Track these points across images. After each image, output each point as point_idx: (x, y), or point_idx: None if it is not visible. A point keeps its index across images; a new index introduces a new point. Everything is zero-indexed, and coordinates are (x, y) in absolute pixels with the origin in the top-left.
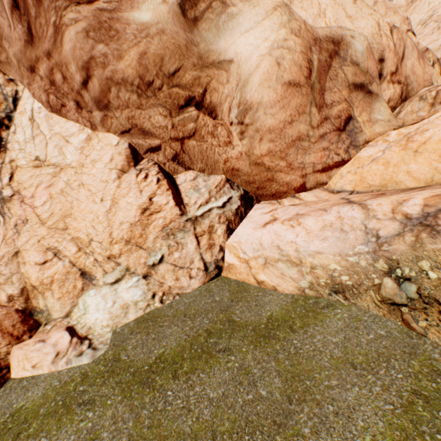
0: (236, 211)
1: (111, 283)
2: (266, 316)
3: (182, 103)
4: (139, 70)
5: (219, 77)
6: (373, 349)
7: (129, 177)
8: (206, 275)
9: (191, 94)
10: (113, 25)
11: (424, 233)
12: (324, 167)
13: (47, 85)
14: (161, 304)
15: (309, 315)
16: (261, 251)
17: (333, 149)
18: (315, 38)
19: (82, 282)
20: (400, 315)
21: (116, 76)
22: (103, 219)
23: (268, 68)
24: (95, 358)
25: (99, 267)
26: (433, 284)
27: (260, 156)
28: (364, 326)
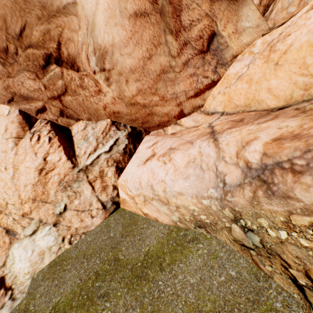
0: (124, 150)
1: (30, 235)
2: (144, 252)
3: (42, 62)
4: None
5: (70, 24)
6: (221, 294)
7: (24, 142)
8: (105, 212)
9: (46, 51)
10: None
11: (260, 191)
12: (196, 92)
13: None
14: (70, 245)
15: (177, 249)
16: (140, 190)
17: (201, 73)
18: None
19: (8, 237)
20: (250, 255)
21: None
22: (11, 185)
23: (108, 2)
24: (13, 309)
25: (18, 224)
26: (274, 241)
27: (132, 96)
28: (219, 266)
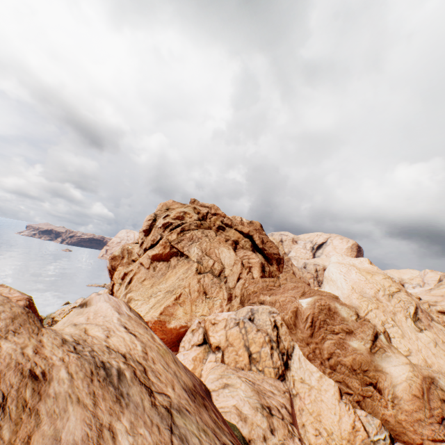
0: (389, 444)
1: None
2: None
3: (367, 382)
4: (351, 363)
5: (381, 376)
6: None
7: (342, 405)
8: None
9: (371, 380)
10: (343, 344)
11: None
12: (432, 438)
13: (311, 350)
14: None
15: None
16: None
17: (437, 431)
18: (422, 376)
19: None
20: None
21: (341, 361)
22: (336, 424)
23: (405, 385)
24: None
25: None
26: None
27: (400, 419)
28: None
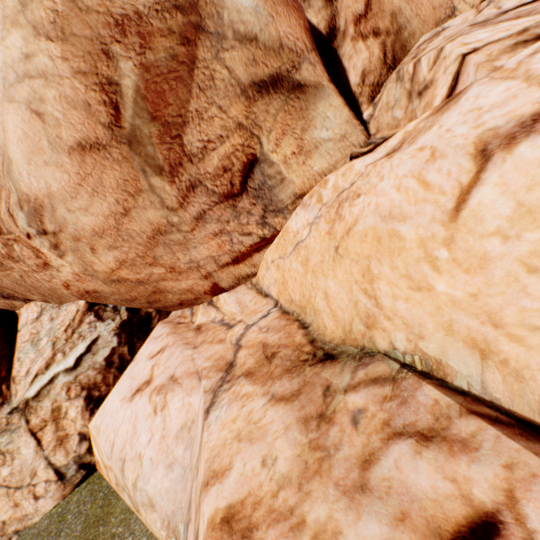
0: (108, 361)
1: None
2: None
3: None
4: None
5: None
6: None
7: None
8: (64, 486)
9: None
10: None
11: None
12: (235, 257)
13: None
14: None
15: None
16: (111, 462)
17: (235, 228)
18: (122, 16)
19: None
20: None
21: None
22: None
23: (23, 128)
24: None
25: None
26: None
27: (111, 270)
28: None
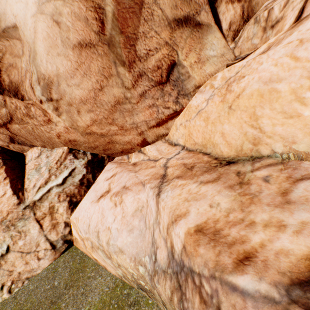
0: (81, 182)
1: None
2: None
3: None
4: None
5: (13, 49)
6: None
7: None
8: (55, 252)
9: None
10: None
11: (176, 297)
12: (158, 122)
13: None
14: (9, 294)
15: None
16: (88, 235)
17: (161, 103)
18: None
19: None
20: None
21: None
22: None
23: (47, 31)
24: None
25: None
26: None
27: (87, 126)
28: None
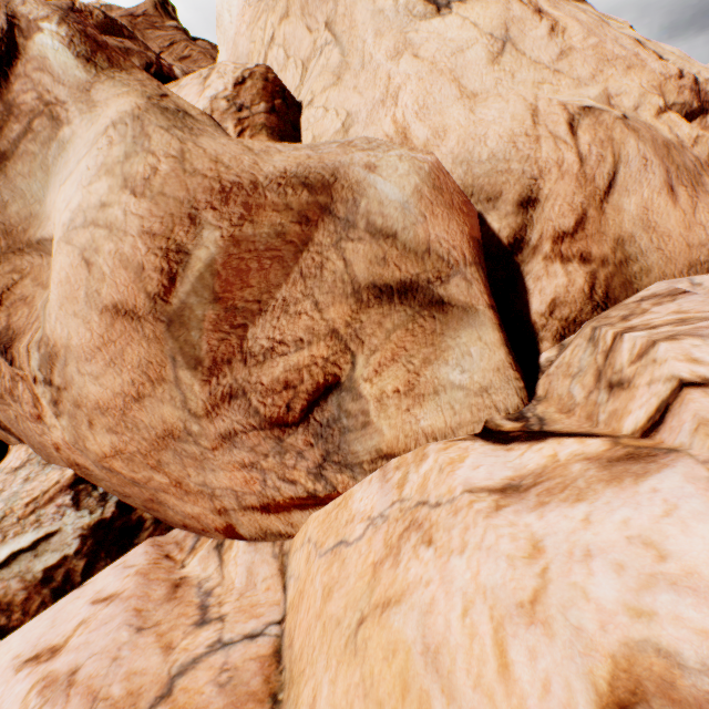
0: (48, 574)
1: None
2: None
3: None
4: None
5: (43, 271)
6: None
7: None
8: None
9: None
10: None
11: None
12: (266, 502)
13: None
14: None
15: None
16: None
17: (274, 467)
18: (233, 184)
19: None
20: None
21: None
22: None
23: (69, 271)
24: None
25: None
26: None
27: (104, 455)
28: None
